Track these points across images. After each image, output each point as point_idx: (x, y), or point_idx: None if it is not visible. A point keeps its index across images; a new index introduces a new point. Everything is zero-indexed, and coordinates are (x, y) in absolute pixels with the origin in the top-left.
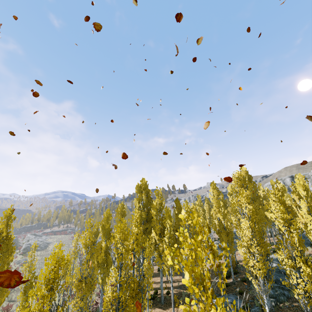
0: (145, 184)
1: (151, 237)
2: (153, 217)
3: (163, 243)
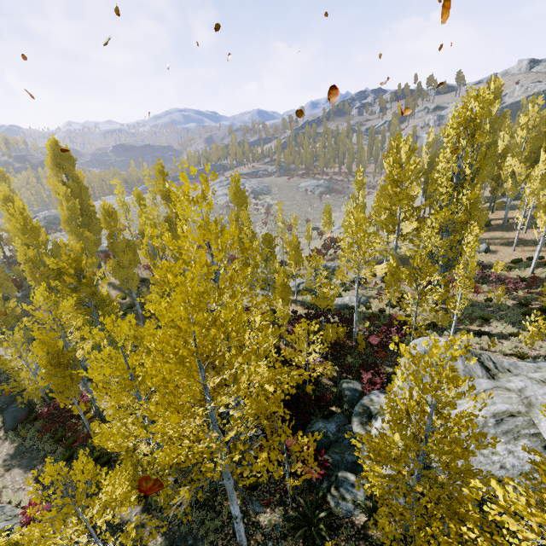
0: (499, 89)
1: (507, 166)
2: (519, 141)
3: (533, 171)
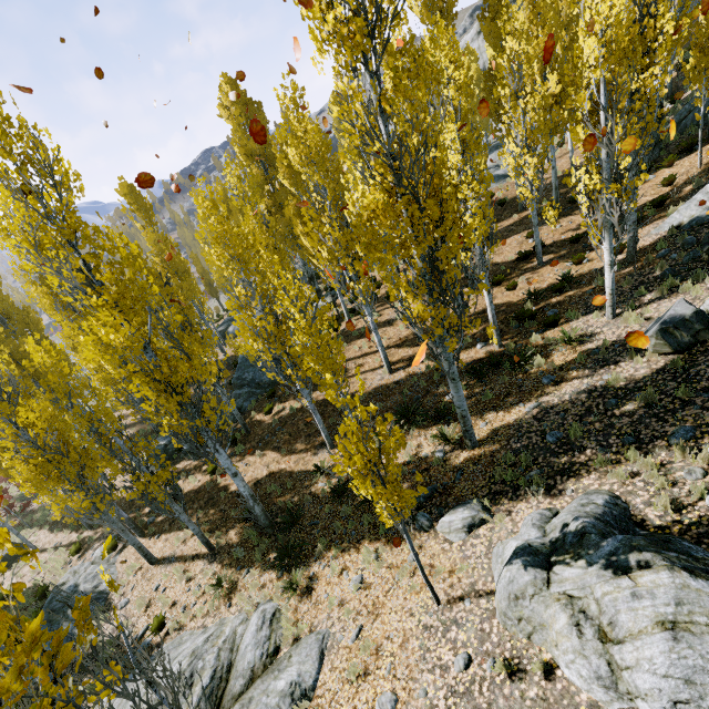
0: None
1: None
2: None
3: None
